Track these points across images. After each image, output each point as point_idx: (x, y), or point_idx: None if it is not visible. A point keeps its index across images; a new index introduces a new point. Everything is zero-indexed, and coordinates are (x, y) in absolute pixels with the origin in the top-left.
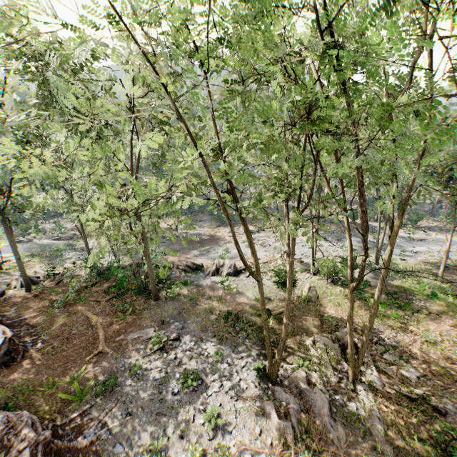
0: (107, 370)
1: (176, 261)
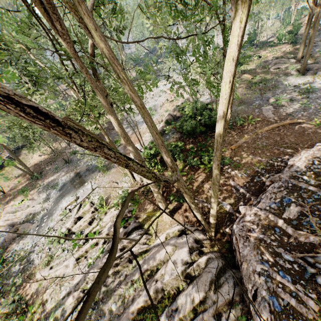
0: (306, 117)
1: (171, 114)
